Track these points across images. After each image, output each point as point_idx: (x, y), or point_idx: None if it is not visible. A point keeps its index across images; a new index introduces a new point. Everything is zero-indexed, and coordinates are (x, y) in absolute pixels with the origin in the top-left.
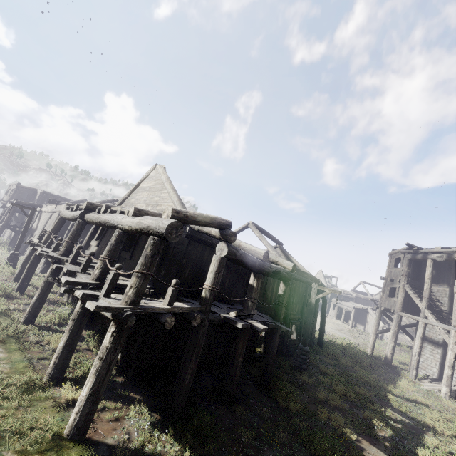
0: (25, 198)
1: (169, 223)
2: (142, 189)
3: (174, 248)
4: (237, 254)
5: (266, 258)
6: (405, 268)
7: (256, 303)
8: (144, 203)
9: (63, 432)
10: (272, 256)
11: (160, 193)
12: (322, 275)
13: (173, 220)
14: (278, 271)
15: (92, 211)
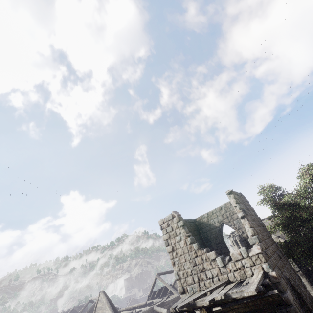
0: None
1: None
2: (98, 308)
3: None
4: None
5: None
6: (236, 246)
7: None
8: None
9: None
10: (159, 309)
11: (105, 310)
12: (231, 248)
13: None
14: None
15: None
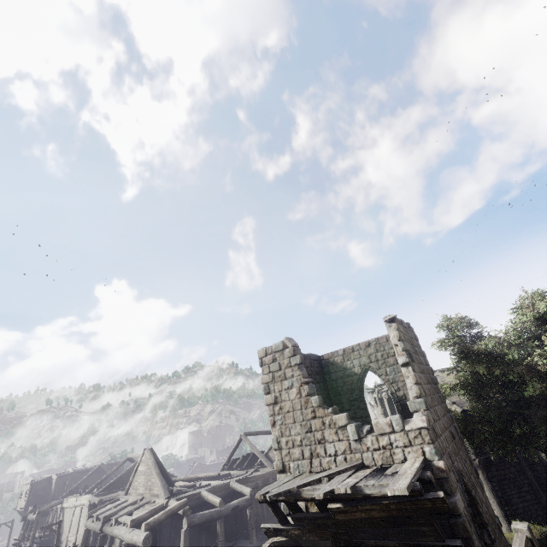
0: (40, 490)
1: (143, 538)
2: (140, 472)
3: (163, 530)
4: (196, 520)
5: (223, 504)
6: (379, 408)
7: (223, 544)
8: (143, 487)
9: None
10: (239, 487)
11: (151, 478)
12: (370, 408)
13: (145, 534)
14: (237, 505)
15: (107, 522)
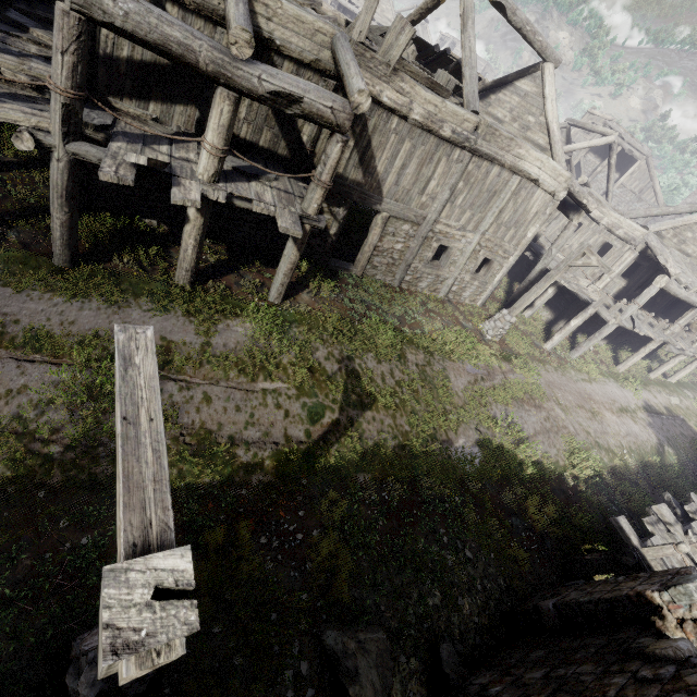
0: None
1: None
2: None
3: None
4: None
5: None
6: None
7: None
8: None
9: (672, 383)
10: None
11: None
12: None
13: None
14: None
15: None
